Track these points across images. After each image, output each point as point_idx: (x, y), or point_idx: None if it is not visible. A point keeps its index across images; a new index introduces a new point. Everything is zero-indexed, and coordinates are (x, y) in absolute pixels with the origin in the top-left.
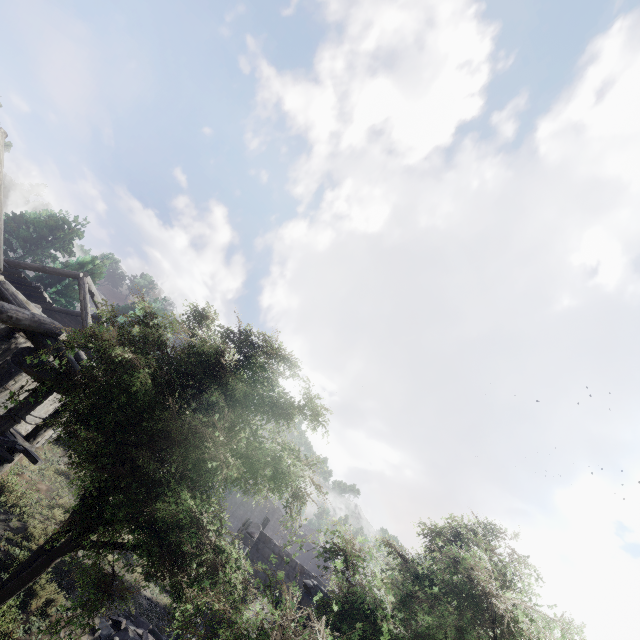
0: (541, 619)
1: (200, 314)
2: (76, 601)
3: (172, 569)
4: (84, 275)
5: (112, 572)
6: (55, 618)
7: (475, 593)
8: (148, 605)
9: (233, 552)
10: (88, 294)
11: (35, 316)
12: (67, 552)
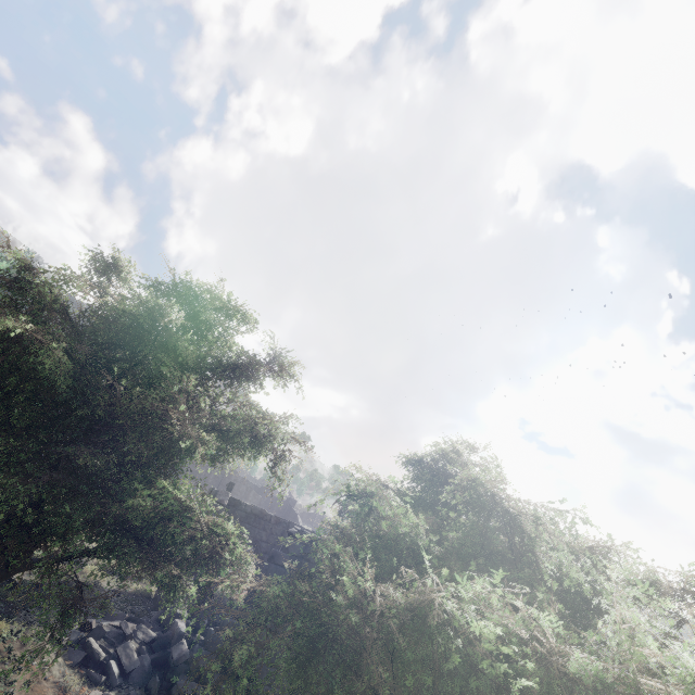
0: (553, 510)
1: (107, 264)
2: (24, 621)
3: (158, 562)
4: None
5: (77, 585)
6: (3, 646)
7: (488, 503)
8: (116, 597)
9: (233, 528)
10: None
11: None
12: (0, 580)
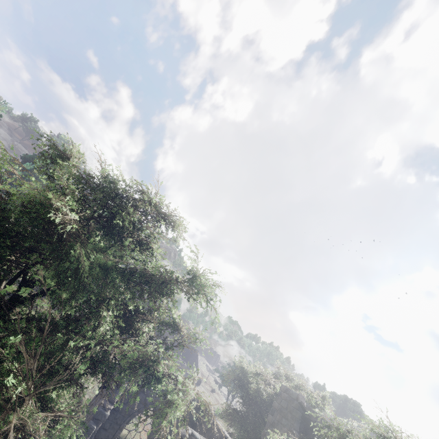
0: None
1: (59, 152)
2: None
3: None
4: None
5: None
6: None
7: None
8: None
9: None
10: None
11: None
12: None
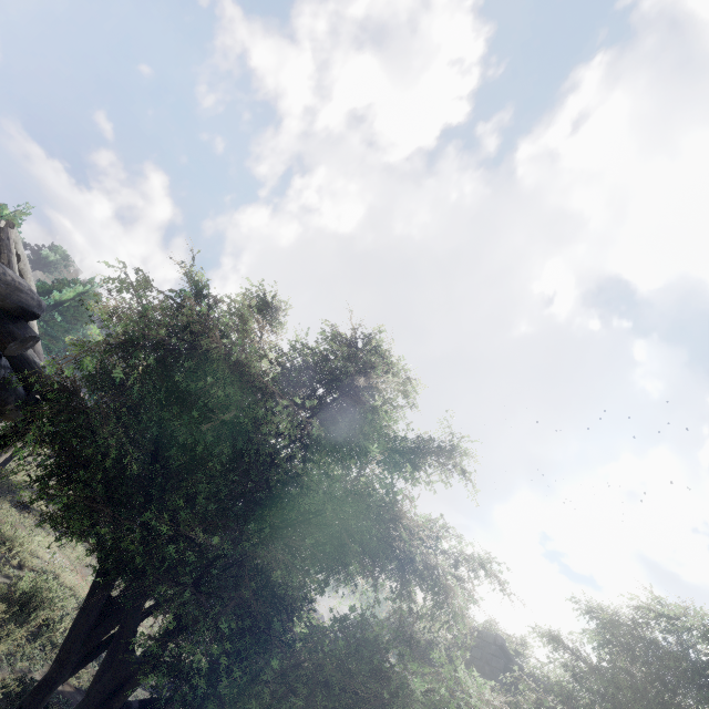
0: None
1: (264, 303)
2: None
3: None
4: (7, 225)
5: None
6: None
7: None
8: None
9: None
10: (15, 256)
11: (6, 272)
12: None
